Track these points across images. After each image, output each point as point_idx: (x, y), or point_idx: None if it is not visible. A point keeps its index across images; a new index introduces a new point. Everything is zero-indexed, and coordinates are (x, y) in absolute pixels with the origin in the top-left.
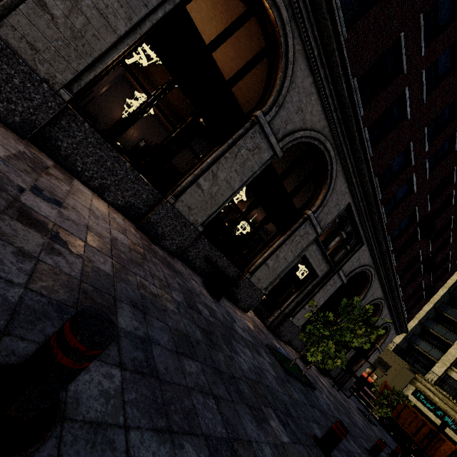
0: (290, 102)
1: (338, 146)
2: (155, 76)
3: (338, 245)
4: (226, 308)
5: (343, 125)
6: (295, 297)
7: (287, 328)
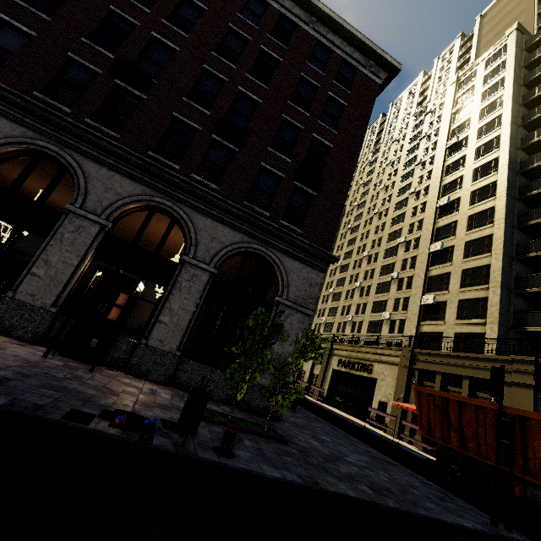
0: None
1: None
2: None
3: None
4: None
5: None
6: None
7: None
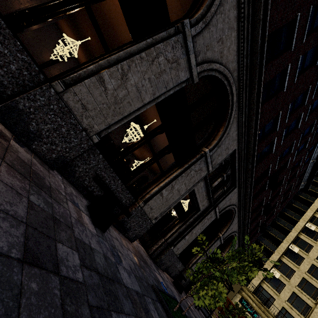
0: (215, 26)
1: (240, 93)
2: (84, 27)
3: (217, 185)
4: (111, 241)
5: (248, 73)
6: (179, 227)
7: (167, 256)
